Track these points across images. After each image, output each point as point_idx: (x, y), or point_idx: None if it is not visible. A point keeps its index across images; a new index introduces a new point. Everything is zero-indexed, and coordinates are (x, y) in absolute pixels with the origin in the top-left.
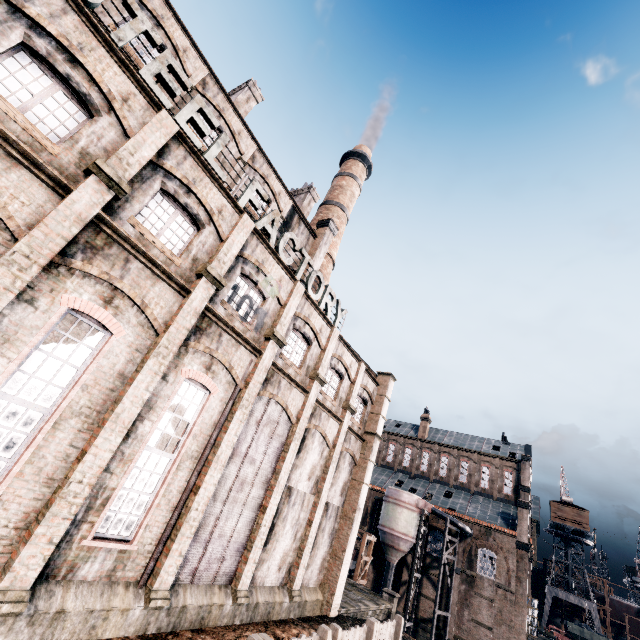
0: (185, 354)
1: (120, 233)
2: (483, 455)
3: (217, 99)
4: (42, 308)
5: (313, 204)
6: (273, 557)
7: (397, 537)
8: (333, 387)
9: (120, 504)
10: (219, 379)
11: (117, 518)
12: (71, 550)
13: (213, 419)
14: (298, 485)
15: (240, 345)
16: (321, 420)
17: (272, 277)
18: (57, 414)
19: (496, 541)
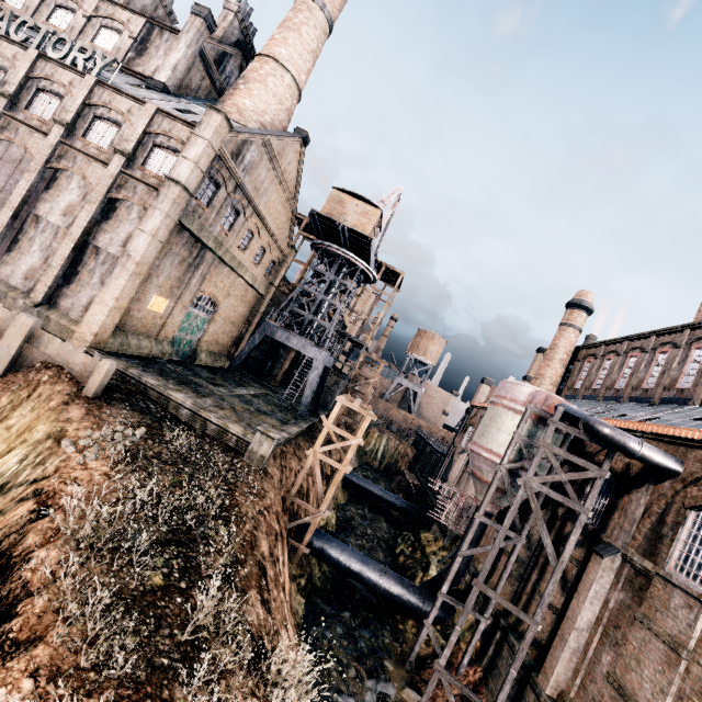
0: None
1: None
2: None
3: None
4: None
5: (232, 17)
6: (19, 266)
7: (477, 455)
8: (110, 138)
9: None
10: None
11: None
12: None
13: None
14: (49, 217)
15: None
16: (77, 163)
17: (6, 56)
18: None
19: None
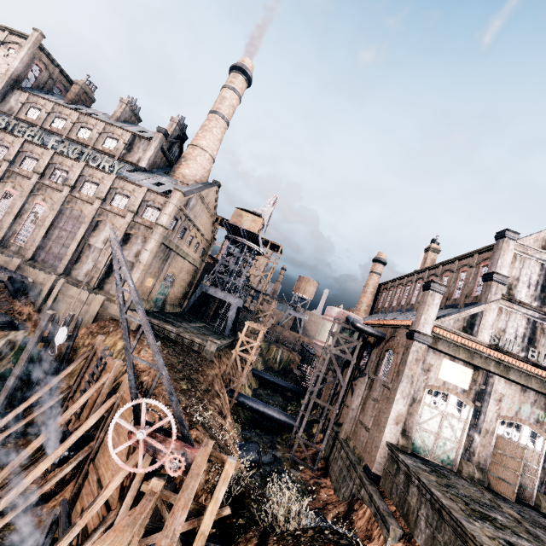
0: (36, 197)
1: (12, 171)
2: (462, 259)
3: (85, 120)
4: (1, 192)
5: (175, 125)
6: (82, 270)
7: (316, 345)
8: (124, 203)
9: (22, 236)
10: (49, 203)
11: (21, 239)
12: (9, 242)
13: (47, 215)
14: (96, 244)
15: (55, 191)
16: (109, 217)
17: (68, 165)
18: (5, 213)
19: (396, 338)
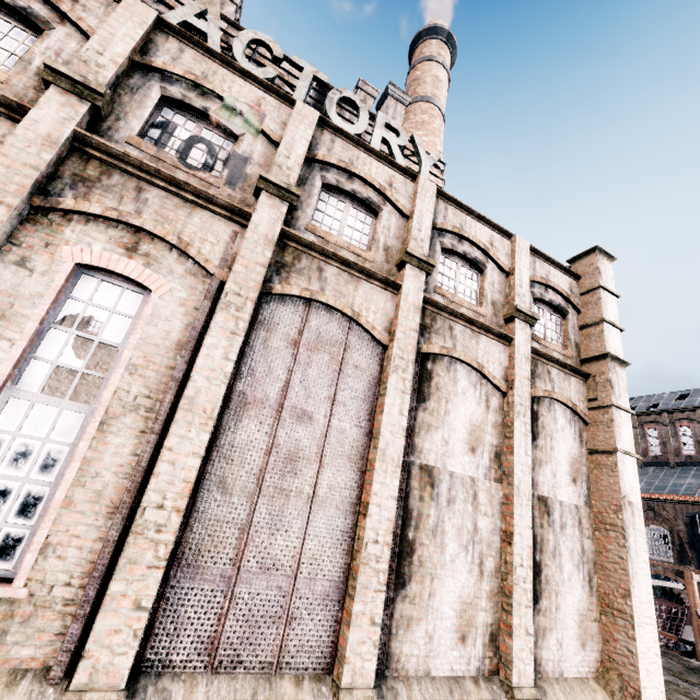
0: (65, 225)
1: None
2: None
3: None
4: None
5: (371, 102)
6: (434, 612)
7: None
8: (468, 286)
9: None
10: (166, 268)
11: None
12: None
13: (173, 338)
14: (447, 463)
15: (196, 208)
16: (457, 339)
17: (235, 99)
18: None
19: None
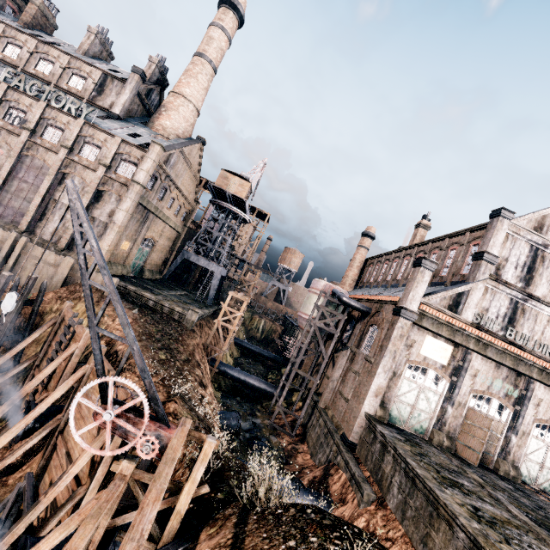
0: None
1: None
2: (453, 237)
3: (44, 49)
4: None
5: (154, 67)
6: (47, 228)
7: (300, 317)
8: (94, 155)
9: None
10: (4, 149)
11: None
12: None
13: (3, 163)
14: (63, 200)
15: (11, 135)
16: (77, 170)
17: (25, 104)
18: None
19: (382, 314)
